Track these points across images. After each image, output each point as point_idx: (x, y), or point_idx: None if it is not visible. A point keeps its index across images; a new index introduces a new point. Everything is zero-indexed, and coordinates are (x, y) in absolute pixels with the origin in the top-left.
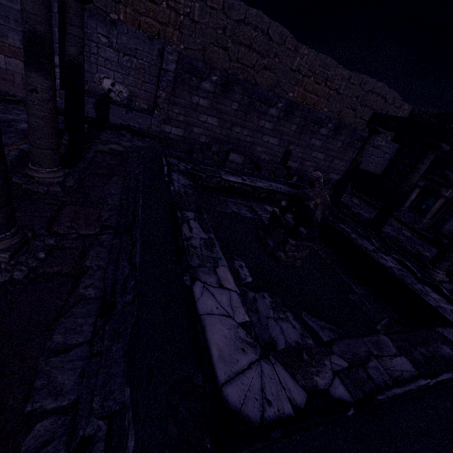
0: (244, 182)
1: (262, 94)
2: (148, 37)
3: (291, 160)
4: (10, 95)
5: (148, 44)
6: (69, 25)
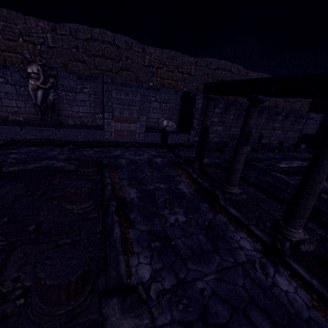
0: (289, 166)
1: (245, 107)
2: (174, 91)
3: (263, 139)
4: (121, 142)
5: (175, 94)
6: (208, 112)
